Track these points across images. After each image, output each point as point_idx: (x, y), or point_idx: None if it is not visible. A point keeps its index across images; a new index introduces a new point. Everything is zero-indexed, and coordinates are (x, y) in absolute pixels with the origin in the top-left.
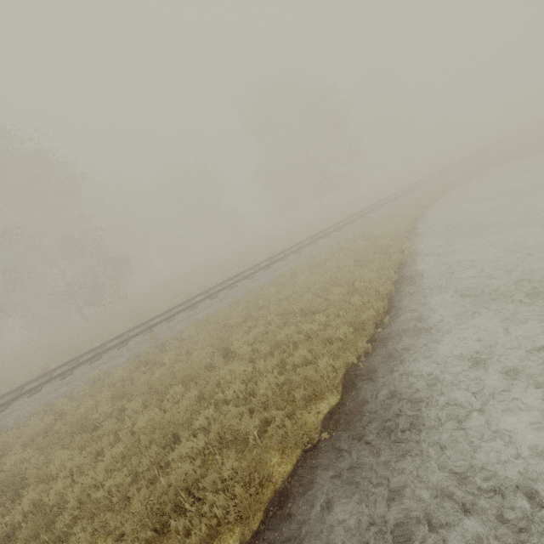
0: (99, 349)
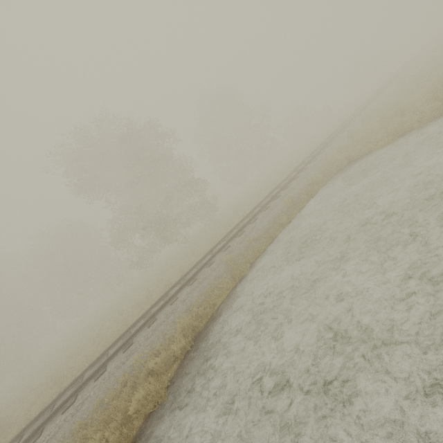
0: None
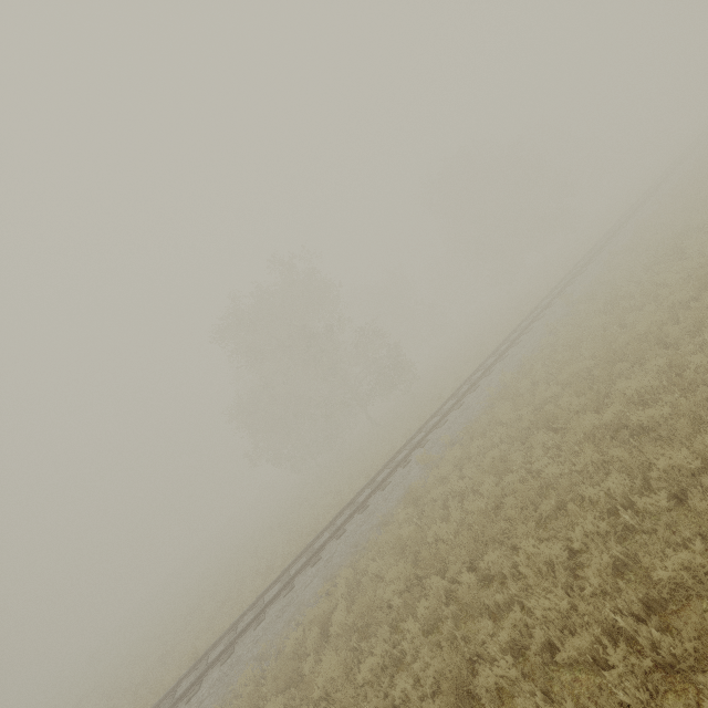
0: (496, 353)
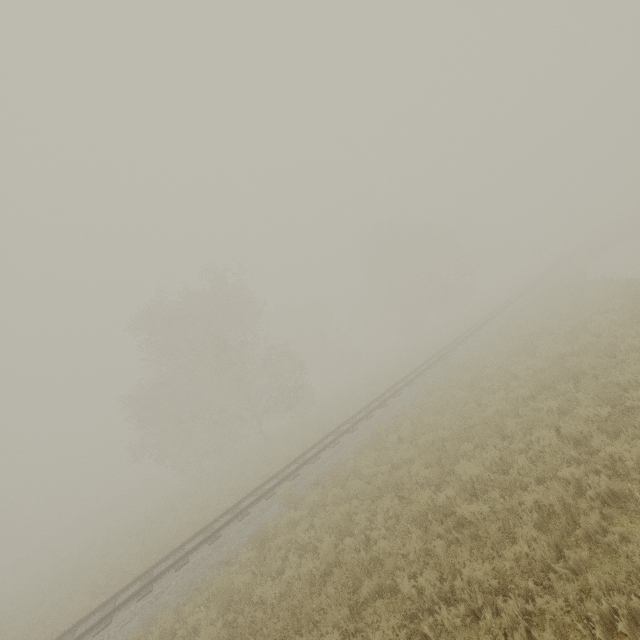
0: (381, 398)
